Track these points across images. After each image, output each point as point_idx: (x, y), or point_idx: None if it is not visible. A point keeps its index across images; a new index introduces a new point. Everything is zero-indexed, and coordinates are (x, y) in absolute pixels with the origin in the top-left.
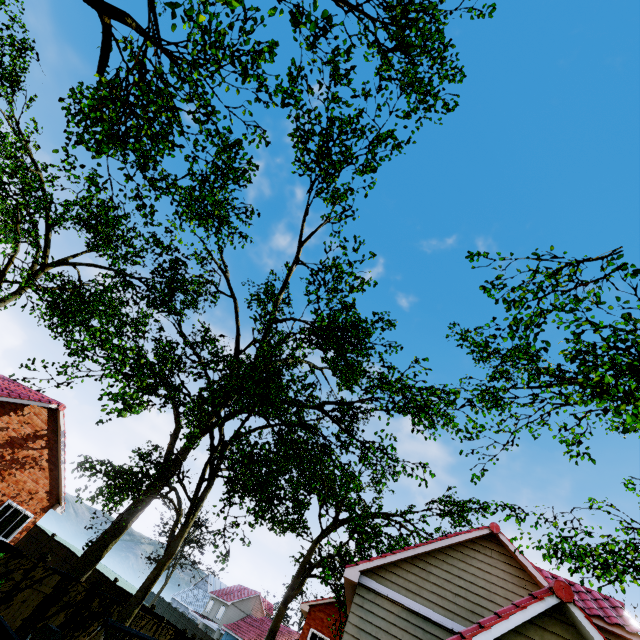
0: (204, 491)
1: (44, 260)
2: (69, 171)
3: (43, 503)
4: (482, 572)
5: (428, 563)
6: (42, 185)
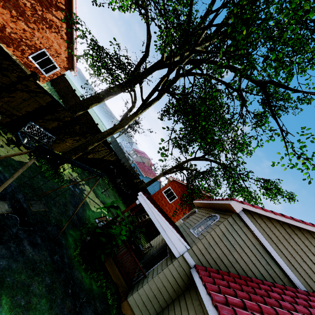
0: (153, 100)
1: None
2: None
3: (64, 64)
4: None
5: (294, 232)
6: None
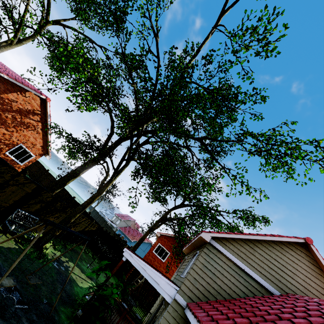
0: (123, 167)
1: (47, 17)
2: None
3: (39, 151)
4: (291, 262)
5: (255, 245)
6: None
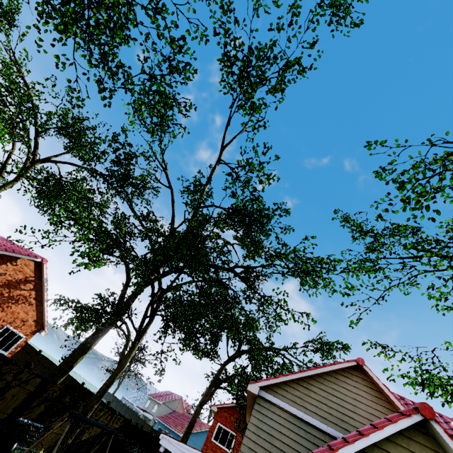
0: (146, 325)
1: (34, 158)
2: (39, 47)
3: (32, 328)
4: (350, 392)
5: (310, 384)
6: (31, 98)
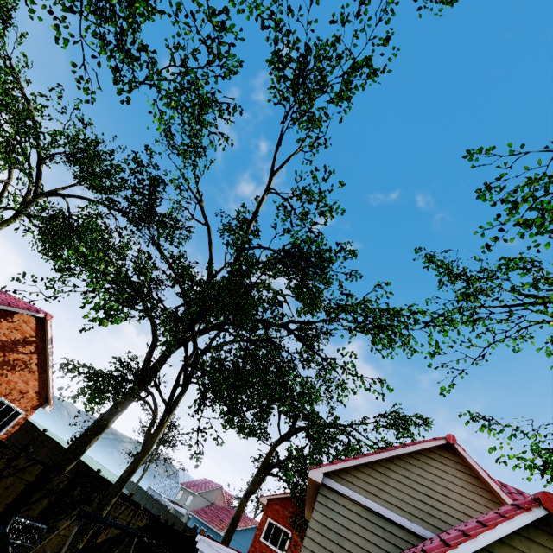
0: (178, 396)
1: (36, 190)
2: (31, 12)
3: (33, 402)
4: (439, 478)
5: (387, 468)
6: (31, 114)
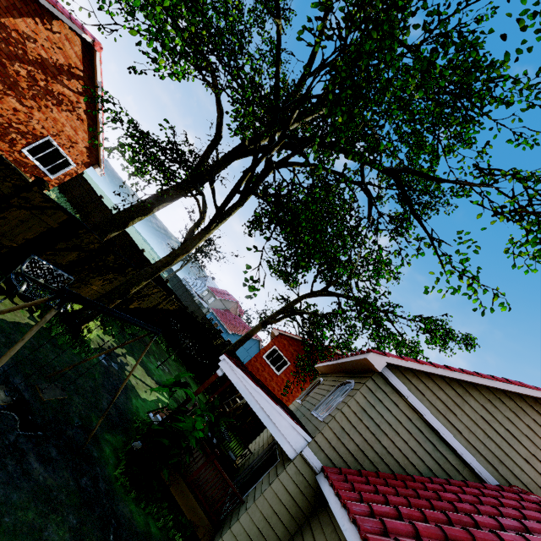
0: (233, 206)
1: None
2: None
3: (83, 157)
4: (532, 433)
5: (468, 393)
6: None
